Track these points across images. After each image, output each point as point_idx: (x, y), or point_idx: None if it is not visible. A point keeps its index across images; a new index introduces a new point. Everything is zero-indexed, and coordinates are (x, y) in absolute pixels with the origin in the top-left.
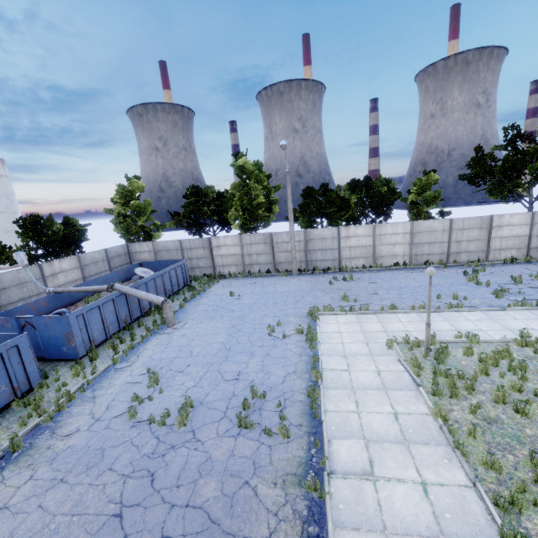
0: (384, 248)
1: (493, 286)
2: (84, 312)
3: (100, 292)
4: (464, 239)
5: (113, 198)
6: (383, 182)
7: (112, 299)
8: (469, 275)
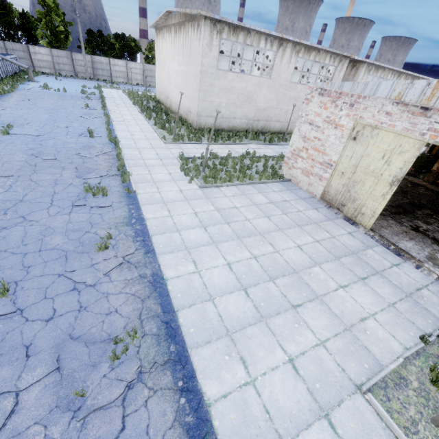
0: (132, 75)
1: None
2: None
3: None
4: None
5: None
6: (133, 40)
7: None
8: None
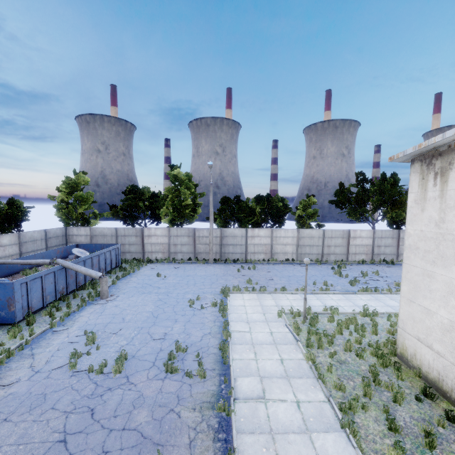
0: (279, 247)
1: (349, 278)
2: (28, 280)
3: (36, 267)
4: (332, 245)
5: (59, 187)
6: (279, 199)
7: (53, 272)
8: (335, 270)
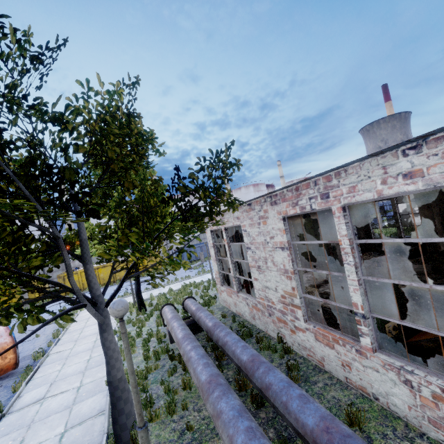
0: None
1: None
2: None
3: None
4: None
5: None
6: None
7: None
8: None
